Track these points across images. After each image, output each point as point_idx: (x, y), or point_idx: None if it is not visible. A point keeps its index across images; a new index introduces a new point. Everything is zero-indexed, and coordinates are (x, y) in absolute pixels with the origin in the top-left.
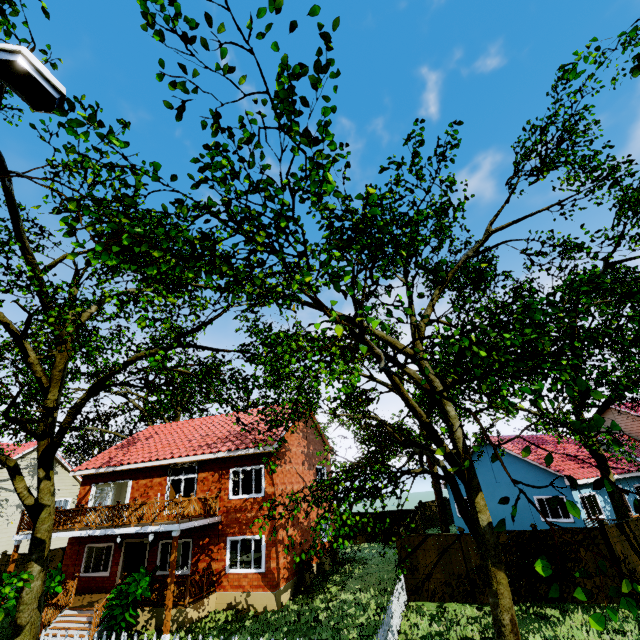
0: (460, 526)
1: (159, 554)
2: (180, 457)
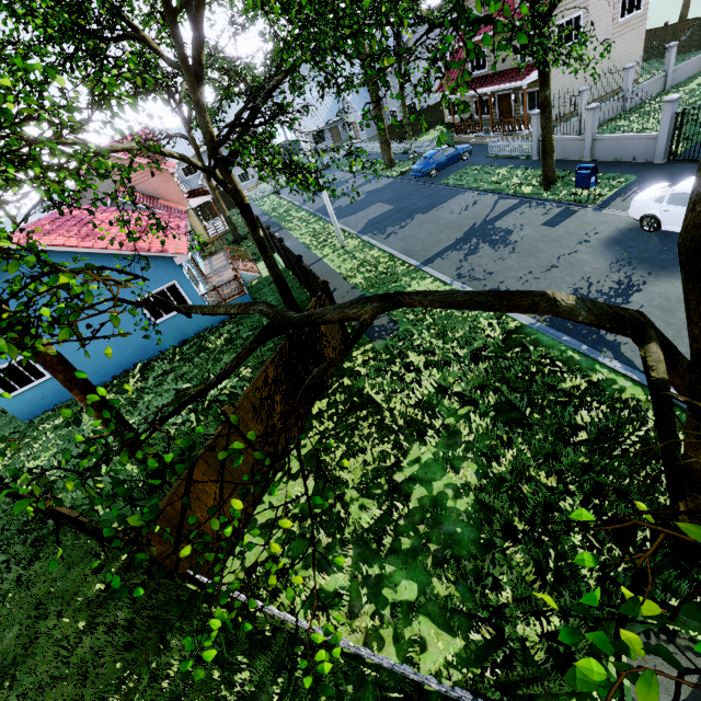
0: (22, 408)
1: None
2: None
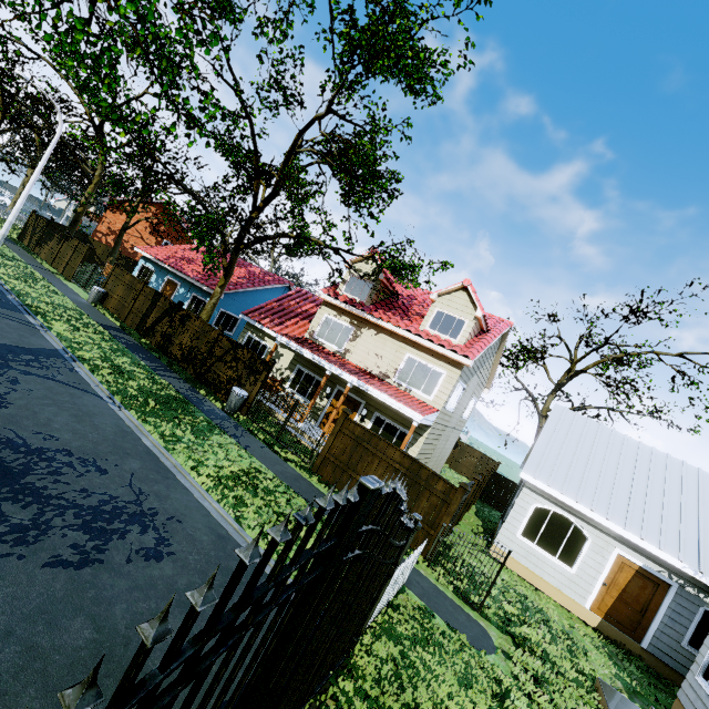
0: None
1: None
2: None
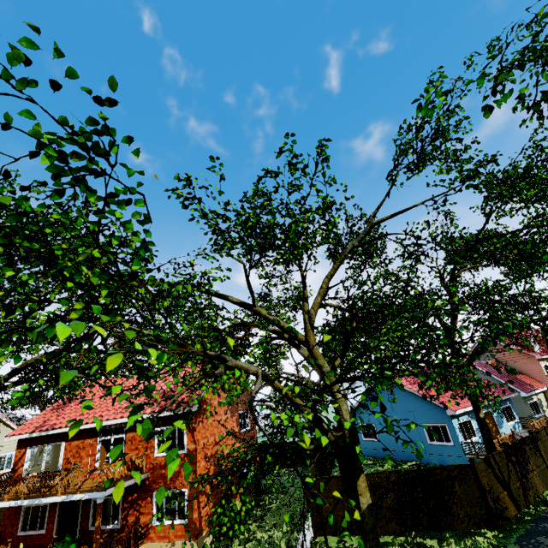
0: (365, 448)
1: (91, 511)
2: (108, 420)
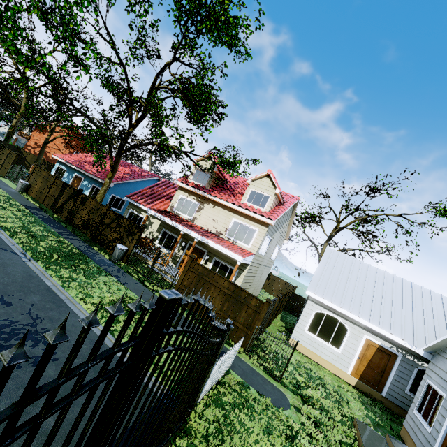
0: None
1: None
2: None
